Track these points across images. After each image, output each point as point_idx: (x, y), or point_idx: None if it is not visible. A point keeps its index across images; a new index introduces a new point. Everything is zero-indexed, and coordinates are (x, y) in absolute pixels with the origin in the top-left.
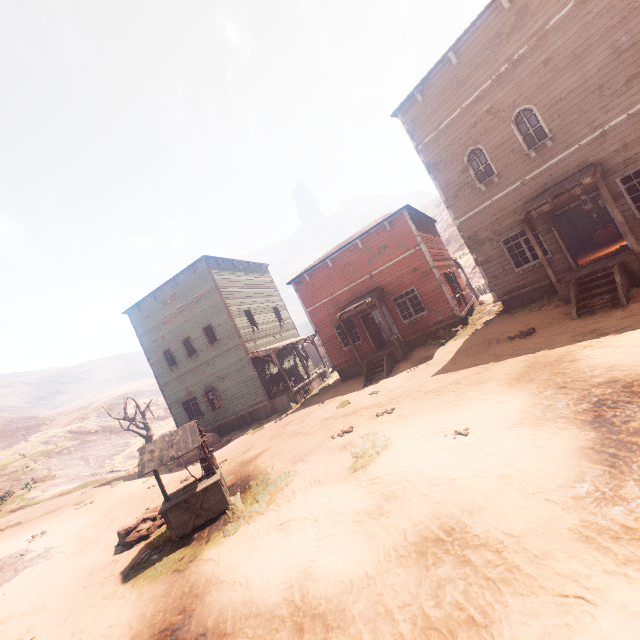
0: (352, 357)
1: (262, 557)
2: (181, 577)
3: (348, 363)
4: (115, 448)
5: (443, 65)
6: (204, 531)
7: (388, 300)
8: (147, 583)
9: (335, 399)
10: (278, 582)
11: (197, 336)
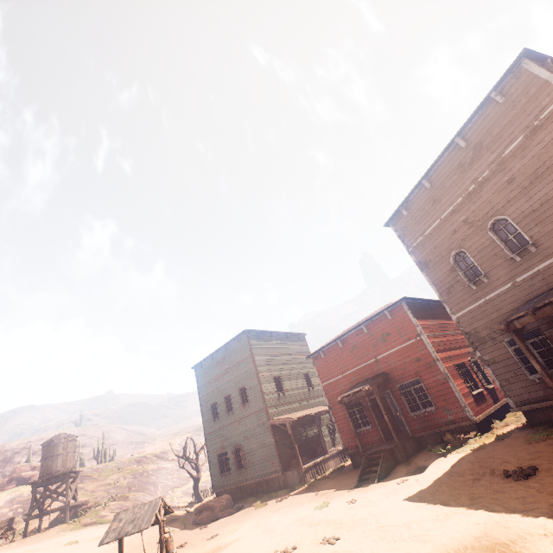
0: (362, 442)
1: None
2: None
3: (358, 448)
4: (179, 480)
5: (420, 188)
6: None
7: (394, 387)
8: None
9: (327, 493)
10: None
11: (234, 395)
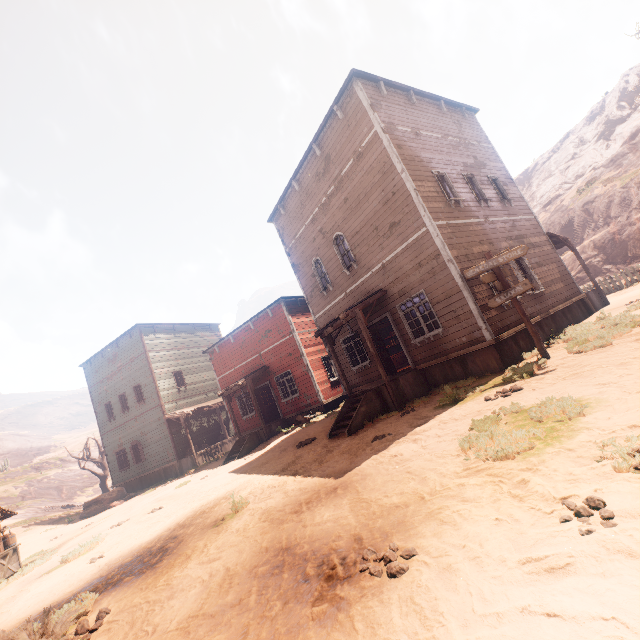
0: (248, 426)
1: None
2: None
3: (245, 432)
4: (90, 480)
5: (292, 189)
6: None
7: (272, 378)
8: None
9: (200, 473)
10: None
11: (130, 393)
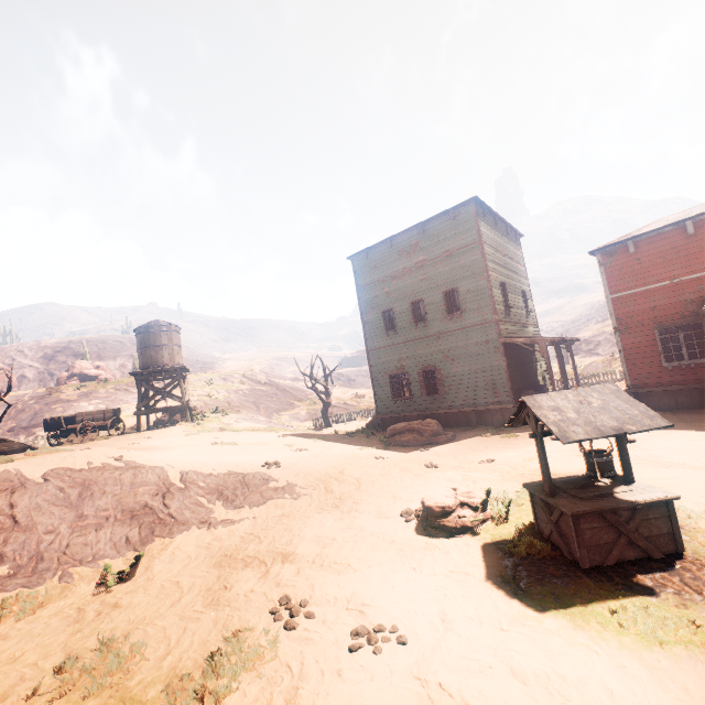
0: (676, 380)
1: None
2: None
3: (665, 387)
4: (281, 404)
5: None
6: (665, 579)
7: None
8: (637, 645)
9: (680, 431)
10: None
11: (432, 300)
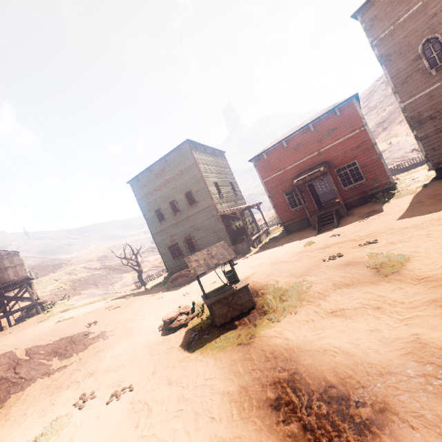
0: (297, 216)
1: (338, 333)
2: (252, 348)
3: (294, 220)
4: (114, 279)
5: None
6: (243, 320)
7: (332, 171)
8: (217, 352)
9: (294, 243)
10: (388, 349)
11: (180, 199)
